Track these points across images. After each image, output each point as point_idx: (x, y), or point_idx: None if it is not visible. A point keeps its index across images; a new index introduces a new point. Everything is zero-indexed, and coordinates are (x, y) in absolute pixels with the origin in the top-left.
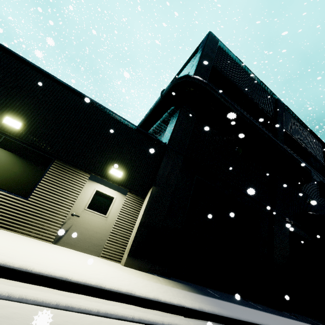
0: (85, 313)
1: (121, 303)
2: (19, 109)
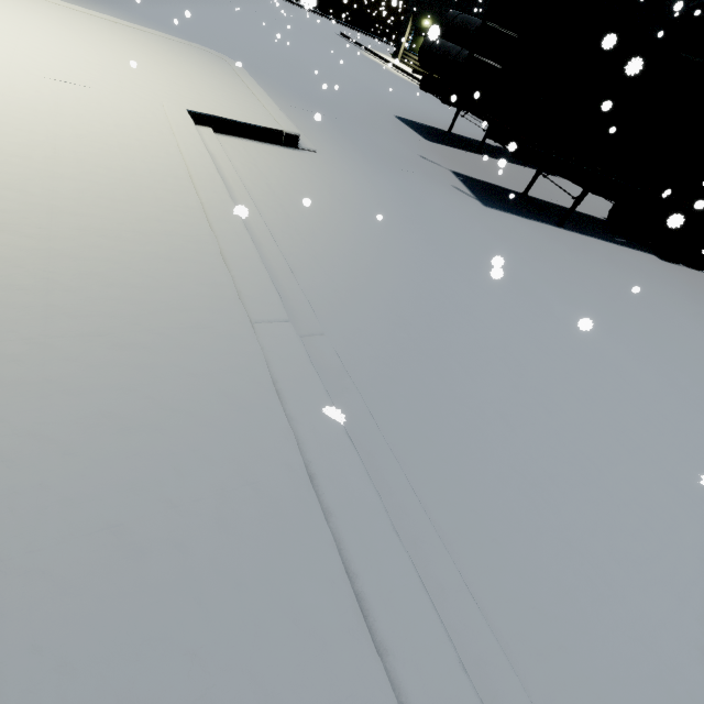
0: (406, 77)
1: (416, 81)
2: (430, 14)
